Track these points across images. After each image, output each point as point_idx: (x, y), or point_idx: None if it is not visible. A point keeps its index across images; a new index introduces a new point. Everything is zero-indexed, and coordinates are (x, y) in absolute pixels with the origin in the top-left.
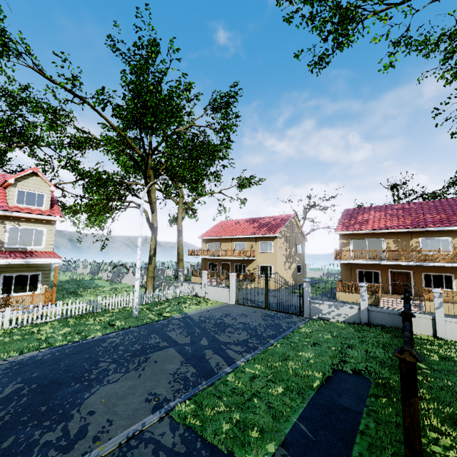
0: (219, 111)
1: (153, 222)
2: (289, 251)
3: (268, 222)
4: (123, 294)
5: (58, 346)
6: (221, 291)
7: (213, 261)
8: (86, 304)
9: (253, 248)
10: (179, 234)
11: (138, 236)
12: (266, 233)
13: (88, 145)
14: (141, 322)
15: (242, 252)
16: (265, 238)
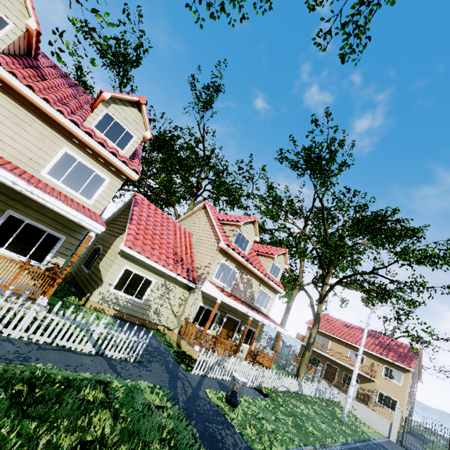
0: (399, 239)
1: (320, 312)
2: (410, 389)
3: (391, 345)
4: (272, 366)
5: (343, 443)
6: (378, 418)
7: (315, 355)
8: (297, 383)
9: (373, 367)
10: (288, 311)
11: (362, 345)
12: (398, 361)
13: (243, 206)
14: (358, 435)
15: (369, 369)
16: (394, 364)
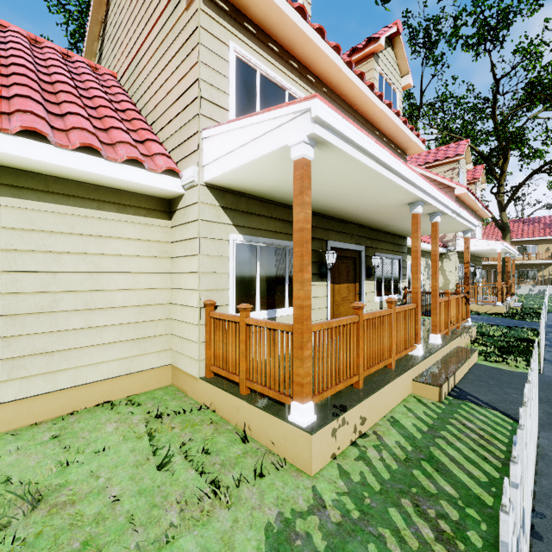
0: None
1: (506, 221)
2: None
3: None
4: None
5: None
6: None
7: None
8: None
9: (549, 251)
10: None
11: None
12: None
13: None
14: None
15: None
16: None
